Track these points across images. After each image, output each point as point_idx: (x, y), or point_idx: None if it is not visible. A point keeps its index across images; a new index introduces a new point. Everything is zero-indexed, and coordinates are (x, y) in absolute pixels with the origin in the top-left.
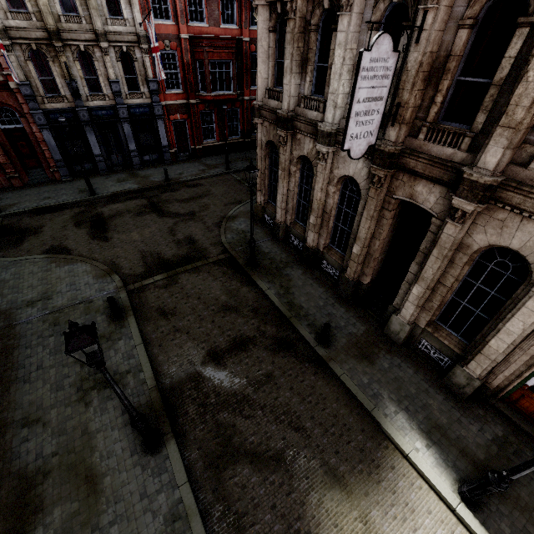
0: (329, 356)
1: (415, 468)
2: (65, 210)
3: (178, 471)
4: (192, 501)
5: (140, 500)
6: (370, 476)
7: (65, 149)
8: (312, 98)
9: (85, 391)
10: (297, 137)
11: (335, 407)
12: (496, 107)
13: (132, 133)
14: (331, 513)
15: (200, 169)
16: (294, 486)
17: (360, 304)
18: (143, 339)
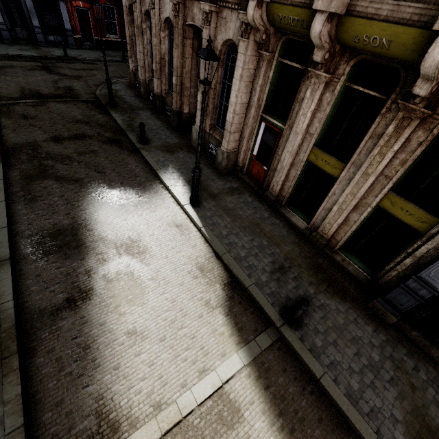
0: (143, 148)
1: (171, 194)
2: None
3: None
4: (1, 186)
5: None
6: (138, 193)
7: None
8: None
9: None
10: None
11: (134, 168)
12: None
13: (35, 10)
14: (101, 201)
15: (100, 55)
16: (82, 191)
17: (183, 132)
18: (2, 126)
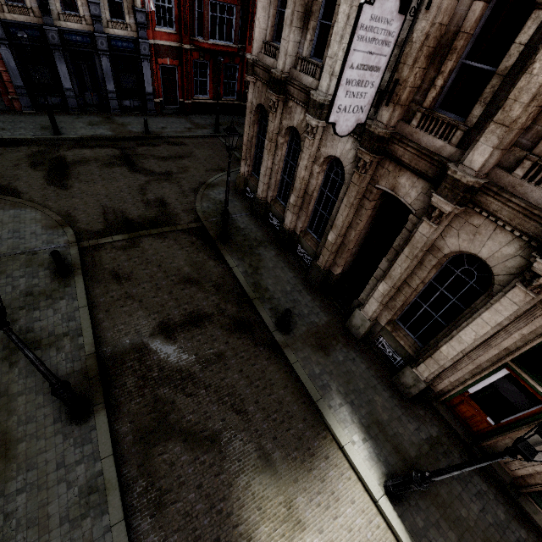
0: (285, 343)
1: (348, 459)
2: (21, 147)
3: (103, 443)
4: (113, 474)
5: (56, 469)
6: (303, 463)
7: (28, 75)
8: (310, 60)
9: (12, 350)
10: (289, 104)
11: (282, 394)
12: (494, 100)
13: (111, 71)
14: (257, 496)
15: (186, 127)
16: (224, 468)
17: (327, 295)
18: (90, 301)
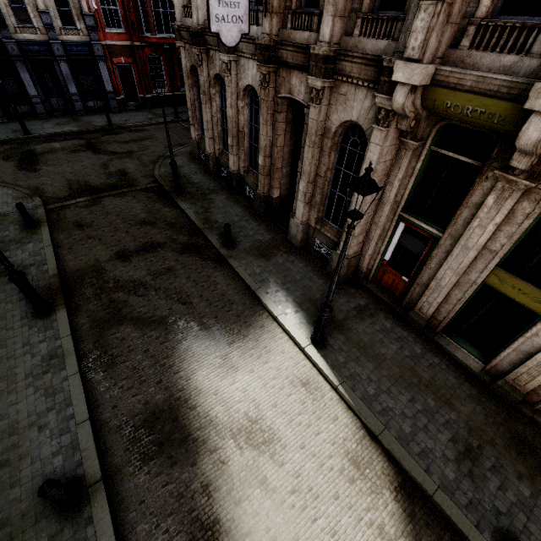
0: (230, 255)
1: (281, 327)
2: None
3: (63, 328)
4: (71, 346)
5: (22, 347)
6: (240, 331)
7: None
8: None
9: None
10: (210, 54)
11: (225, 289)
12: None
13: (71, 75)
14: (197, 354)
15: (148, 117)
16: (169, 338)
17: (272, 220)
18: (55, 244)
